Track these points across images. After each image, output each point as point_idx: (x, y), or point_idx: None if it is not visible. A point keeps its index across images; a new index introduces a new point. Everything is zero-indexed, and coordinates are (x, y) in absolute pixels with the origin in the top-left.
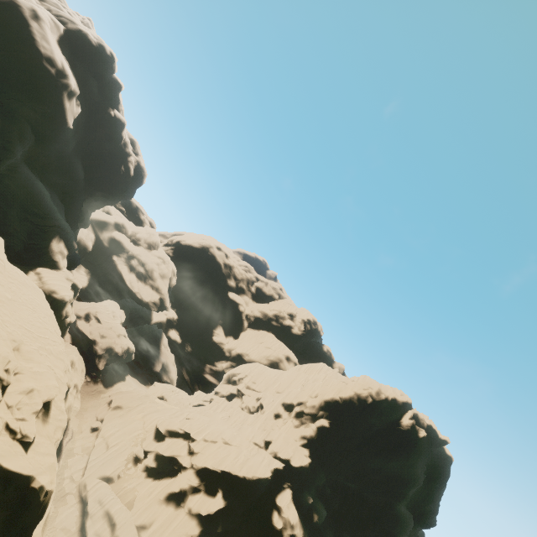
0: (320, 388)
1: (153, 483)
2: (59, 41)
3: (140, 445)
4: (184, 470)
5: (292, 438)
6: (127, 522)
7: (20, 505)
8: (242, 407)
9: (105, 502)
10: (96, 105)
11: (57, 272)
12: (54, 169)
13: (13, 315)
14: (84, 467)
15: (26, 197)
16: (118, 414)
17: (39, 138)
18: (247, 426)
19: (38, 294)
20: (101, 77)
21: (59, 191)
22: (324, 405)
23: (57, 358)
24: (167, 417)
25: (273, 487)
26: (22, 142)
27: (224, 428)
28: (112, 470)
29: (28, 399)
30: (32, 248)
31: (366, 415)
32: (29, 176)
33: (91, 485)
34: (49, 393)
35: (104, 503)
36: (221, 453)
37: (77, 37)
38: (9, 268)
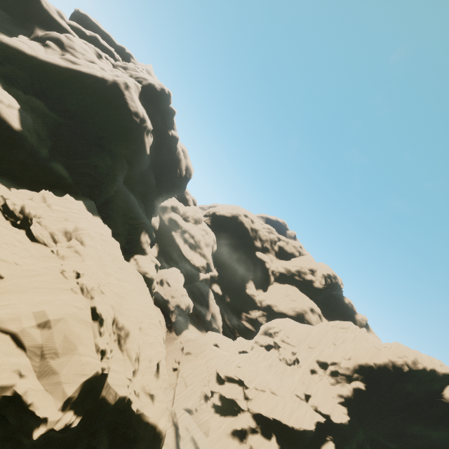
0: (353, 352)
1: (220, 419)
2: (139, 97)
3: (207, 386)
4: (242, 412)
5: (329, 394)
6: (206, 448)
7: (153, 438)
8: (279, 358)
9: (190, 429)
10: (160, 131)
11: (145, 256)
12: (138, 182)
13: (134, 302)
14: (172, 399)
15: (125, 207)
16: (189, 359)
17: (130, 165)
18: (288, 378)
19: (140, 279)
20: (162, 110)
21: (140, 196)
22: (358, 368)
23: (158, 328)
24: (223, 363)
25: (316, 438)
26: (122, 172)
27: (269, 378)
28: (191, 404)
29: (150, 363)
30: (130, 241)
31: (402, 382)
32: (126, 192)
33: (179, 414)
34: (158, 357)
35: (189, 430)
36: (271, 402)
37: (148, 89)
38: (125, 264)
